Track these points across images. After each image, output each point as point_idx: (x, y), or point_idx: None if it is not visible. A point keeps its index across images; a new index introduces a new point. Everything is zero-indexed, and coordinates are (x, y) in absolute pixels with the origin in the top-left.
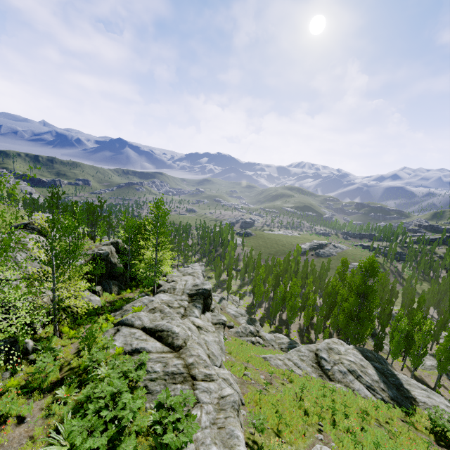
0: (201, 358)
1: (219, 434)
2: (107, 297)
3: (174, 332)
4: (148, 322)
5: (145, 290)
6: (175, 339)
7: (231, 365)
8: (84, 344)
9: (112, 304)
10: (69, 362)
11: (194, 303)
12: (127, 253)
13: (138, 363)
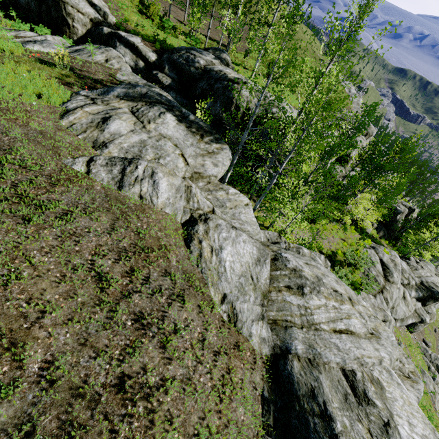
0: (392, 294)
1: (372, 308)
2: (374, 233)
3: (392, 274)
4: (384, 260)
5: (396, 252)
6: (390, 276)
7: (397, 331)
8: (360, 238)
9: (373, 238)
10: (348, 238)
11: (418, 288)
12: (411, 222)
13: (368, 264)
